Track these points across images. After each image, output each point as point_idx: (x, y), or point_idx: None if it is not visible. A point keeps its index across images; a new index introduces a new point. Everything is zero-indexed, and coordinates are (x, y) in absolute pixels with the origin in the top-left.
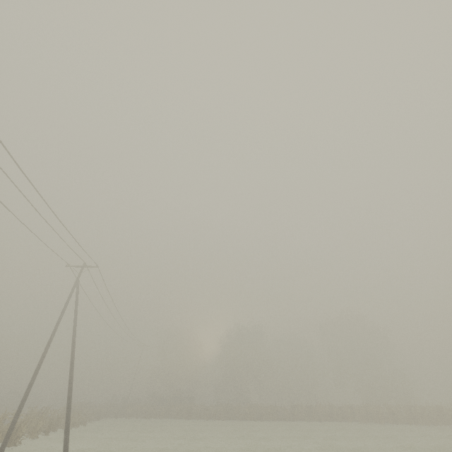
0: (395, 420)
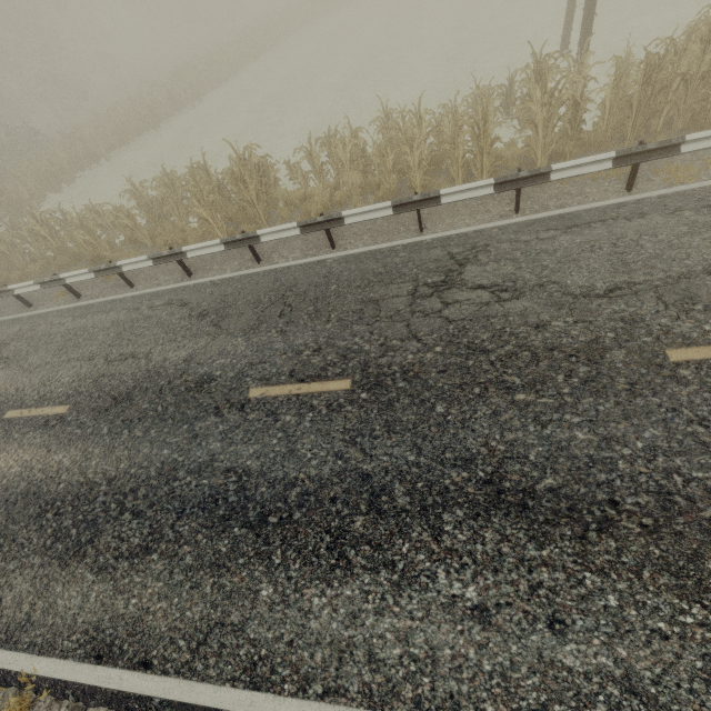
0: None
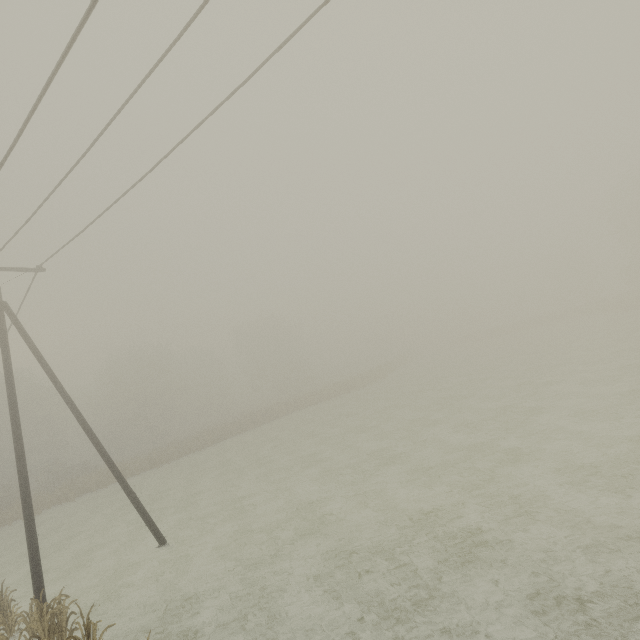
0: (337, 395)
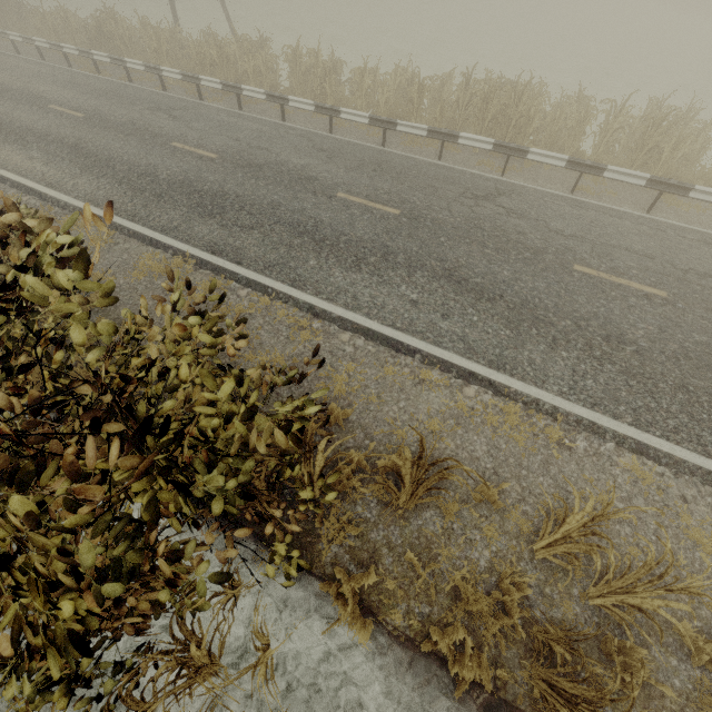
0: None
